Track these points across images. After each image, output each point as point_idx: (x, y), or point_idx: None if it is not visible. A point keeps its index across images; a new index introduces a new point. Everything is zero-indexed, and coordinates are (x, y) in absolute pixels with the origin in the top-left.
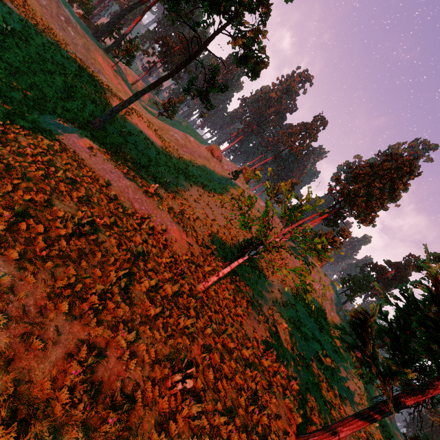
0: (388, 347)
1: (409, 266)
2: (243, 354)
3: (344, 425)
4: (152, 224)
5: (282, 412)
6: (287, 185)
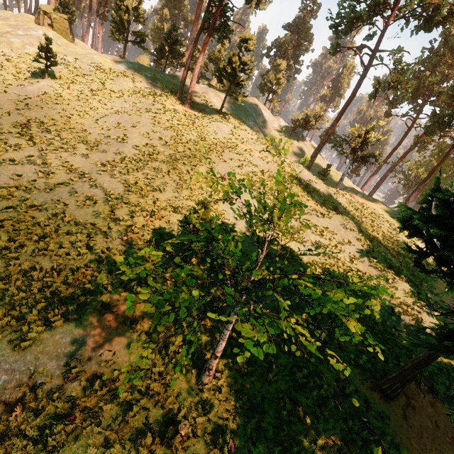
0: (435, 272)
1: (308, 16)
2: (301, 383)
3: (422, 368)
4: (54, 395)
5: (360, 384)
6: (127, 1)
